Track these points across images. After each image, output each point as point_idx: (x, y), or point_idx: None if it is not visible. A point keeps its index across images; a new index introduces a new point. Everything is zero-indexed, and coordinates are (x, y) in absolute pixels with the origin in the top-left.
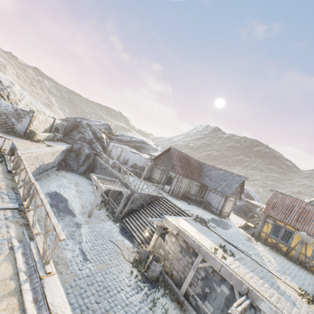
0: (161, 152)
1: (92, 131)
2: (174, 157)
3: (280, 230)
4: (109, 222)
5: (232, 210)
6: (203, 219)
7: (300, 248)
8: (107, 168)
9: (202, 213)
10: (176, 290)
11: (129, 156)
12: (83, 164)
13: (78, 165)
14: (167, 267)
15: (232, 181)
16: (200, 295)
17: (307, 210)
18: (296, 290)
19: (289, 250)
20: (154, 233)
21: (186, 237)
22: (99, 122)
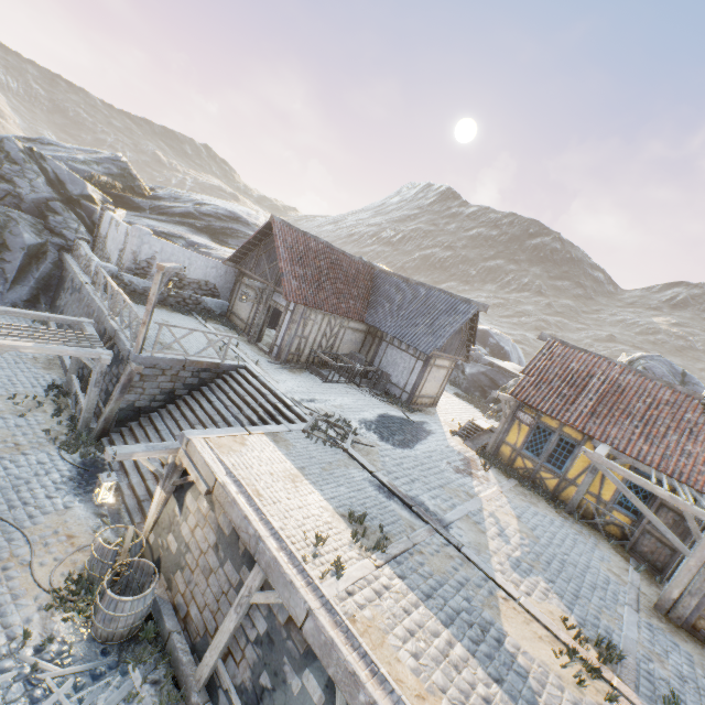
0: (250, 238)
1: (48, 176)
2: (281, 249)
3: (549, 440)
4: (44, 451)
5: (455, 387)
6: (346, 423)
7: (590, 482)
8: (81, 286)
9: (356, 405)
10: (185, 671)
11: (153, 251)
12: (21, 277)
13: (4, 281)
14: (179, 592)
15: (447, 316)
16: (246, 694)
17: (621, 385)
18: (552, 632)
19: (563, 487)
20: (158, 487)
21: (228, 504)
22: (91, 154)
